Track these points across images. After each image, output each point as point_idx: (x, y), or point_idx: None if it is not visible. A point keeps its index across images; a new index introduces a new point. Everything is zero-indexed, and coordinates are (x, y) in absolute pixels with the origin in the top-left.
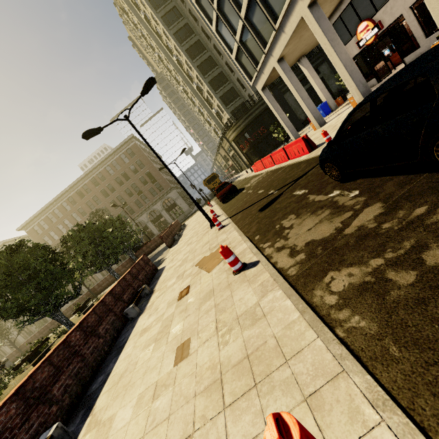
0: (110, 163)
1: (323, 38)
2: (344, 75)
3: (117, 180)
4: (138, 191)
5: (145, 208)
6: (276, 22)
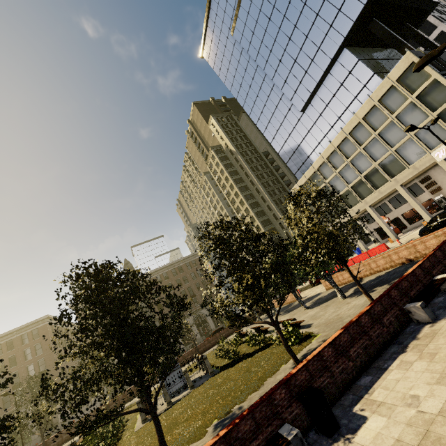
0: (177, 267)
1: (375, 216)
2: (386, 229)
3: (177, 281)
4: (191, 294)
5: (194, 310)
6: (349, 208)
